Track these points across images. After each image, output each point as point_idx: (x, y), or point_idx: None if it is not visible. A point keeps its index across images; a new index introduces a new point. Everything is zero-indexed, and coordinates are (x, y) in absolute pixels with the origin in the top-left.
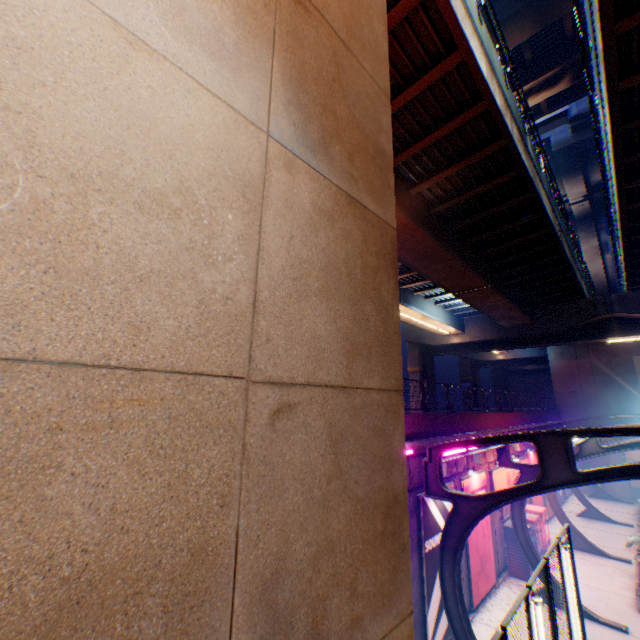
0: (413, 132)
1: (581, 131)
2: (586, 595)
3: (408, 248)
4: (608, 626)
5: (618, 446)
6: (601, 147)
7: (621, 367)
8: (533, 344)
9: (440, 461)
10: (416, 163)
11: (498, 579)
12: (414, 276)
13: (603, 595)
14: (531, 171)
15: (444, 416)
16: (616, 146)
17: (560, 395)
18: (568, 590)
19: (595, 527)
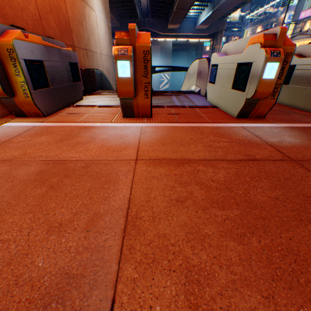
0: None
1: None
2: None
3: None
4: None
5: None
6: None
7: None
8: None
9: None
10: None
11: None
12: None
13: None
14: None
15: None
16: None
17: None
18: None
19: None
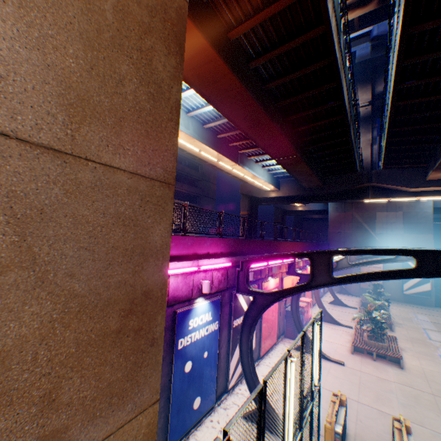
0: (255, 4)
1: (377, 50)
2: (326, 346)
3: (244, 116)
4: (334, 362)
5: (359, 263)
6: (389, 56)
7: (368, 218)
8: (321, 200)
9: (248, 270)
10: (255, 38)
11: (278, 340)
12: (249, 144)
13: (335, 346)
14: (340, 63)
15: (257, 242)
16: (401, 48)
17: (331, 234)
18: (315, 349)
19: (337, 309)
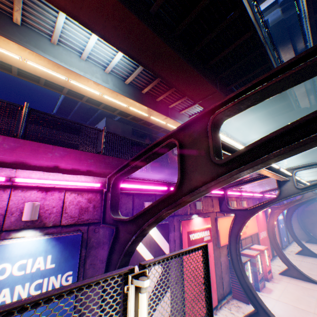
0: None
1: (288, 11)
2: None
3: (138, 46)
4: None
5: (313, 185)
6: None
7: None
8: None
9: (117, 190)
10: None
11: (222, 302)
12: (175, 97)
13: None
14: None
15: (165, 169)
16: None
17: None
18: None
19: (308, 261)
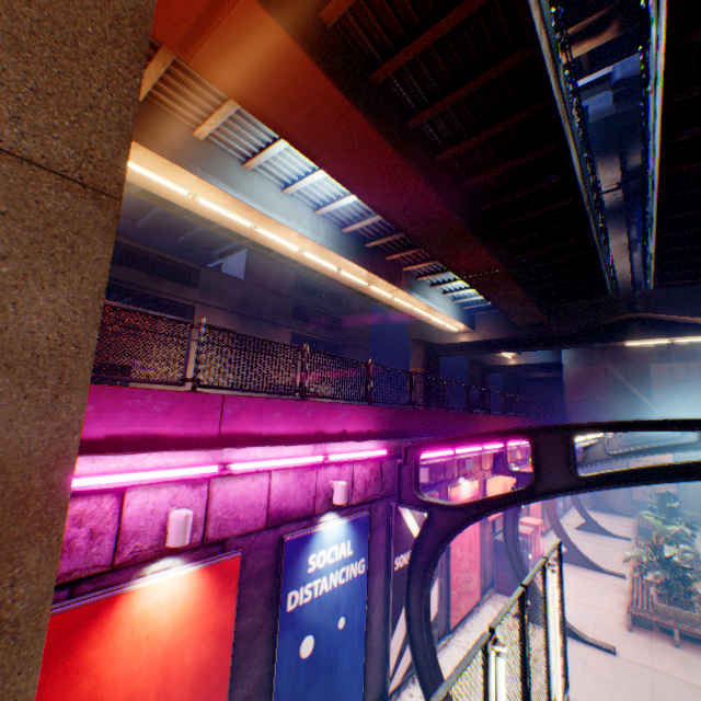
0: (410, 25)
1: (624, 101)
2: (575, 613)
3: (405, 207)
4: (595, 647)
5: (627, 453)
6: (647, 99)
7: (637, 375)
8: (547, 346)
9: (417, 464)
10: (415, 79)
11: (483, 596)
12: (418, 256)
13: (593, 613)
14: (561, 110)
15: (434, 414)
16: (668, 72)
17: (571, 404)
18: (551, 622)
19: (592, 540)
